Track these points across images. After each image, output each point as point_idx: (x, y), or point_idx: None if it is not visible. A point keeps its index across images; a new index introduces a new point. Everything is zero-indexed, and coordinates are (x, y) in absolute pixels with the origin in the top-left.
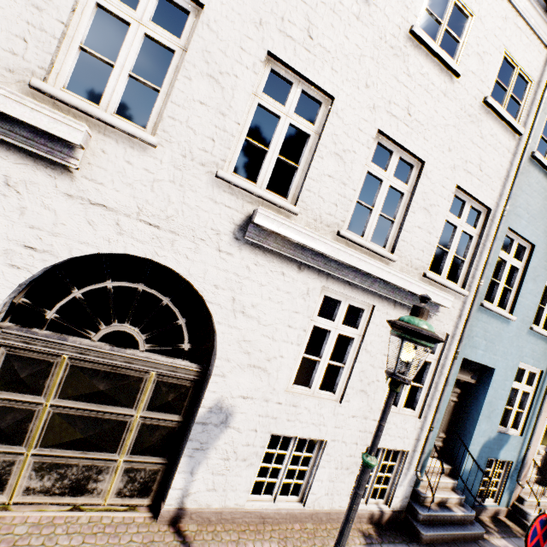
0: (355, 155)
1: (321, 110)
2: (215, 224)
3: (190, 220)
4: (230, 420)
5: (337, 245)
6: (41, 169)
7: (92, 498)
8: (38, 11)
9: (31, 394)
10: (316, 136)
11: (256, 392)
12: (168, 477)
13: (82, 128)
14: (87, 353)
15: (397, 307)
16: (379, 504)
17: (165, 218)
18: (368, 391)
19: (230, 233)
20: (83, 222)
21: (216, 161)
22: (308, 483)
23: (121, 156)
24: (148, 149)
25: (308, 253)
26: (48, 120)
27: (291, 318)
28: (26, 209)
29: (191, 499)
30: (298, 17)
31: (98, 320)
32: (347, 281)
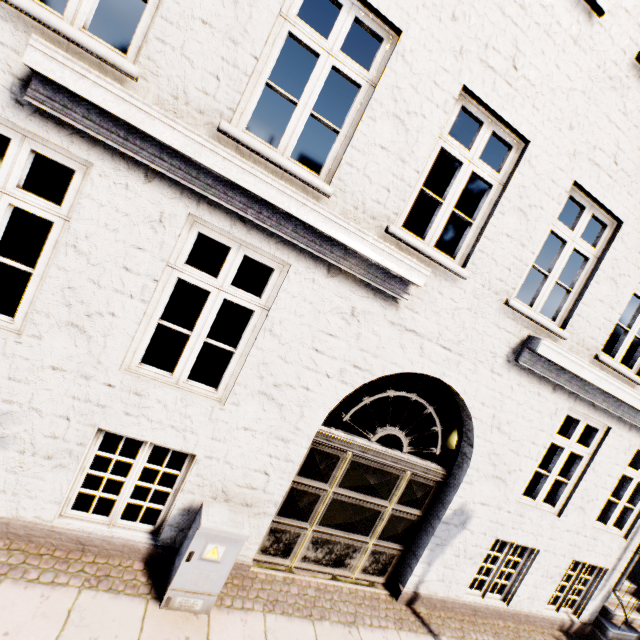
0: (628, 279)
1: (605, 233)
2: (494, 347)
3: (475, 344)
4: (467, 522)
5: (600, 374)
6: (377, 301)
7: (344, 571)
8: (402, 163)
9: (320, 481)
10: (594, 259)
11: (493, 500)
12: (401, 562)
13: (427, 273)
14: (367, 452)
15: (631, 429)
16: (567, 613)
17: (456, 342)
18: (586, 509)
19: (504, 356)
20: (396, 346)
21: (507, 289)
22: (514, 585)
23: (436, 288)
24: (457, 280)
25: (568, 377)
26: (405, 267)
27: (536, 435)
28: (360, 335)
29: (424, 586)
30: (609, 144)
31: (377, 424)
32: (592, 403)
